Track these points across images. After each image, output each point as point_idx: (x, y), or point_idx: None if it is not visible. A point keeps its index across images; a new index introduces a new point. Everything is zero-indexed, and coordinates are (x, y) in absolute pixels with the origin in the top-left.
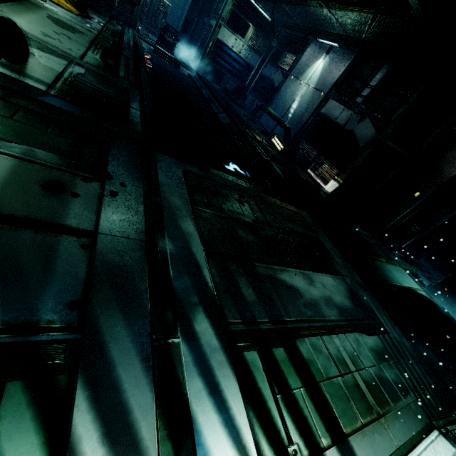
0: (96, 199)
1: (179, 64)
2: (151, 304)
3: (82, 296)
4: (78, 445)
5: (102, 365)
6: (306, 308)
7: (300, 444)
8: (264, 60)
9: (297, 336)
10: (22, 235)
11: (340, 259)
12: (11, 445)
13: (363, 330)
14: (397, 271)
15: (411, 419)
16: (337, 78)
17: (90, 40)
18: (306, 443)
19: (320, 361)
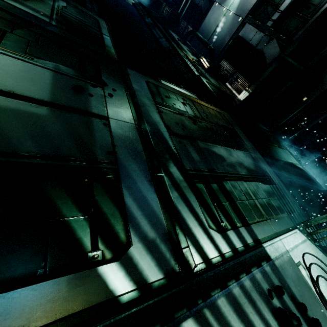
0: (102, 98)
1: None
2: (146, 157)
3: (112, 149)
4: (129, 209)
5: (130, 181)
6: (228, 167)
7: (227, 224)
8: None
9: (223, 180)
10: (73, 116)
11: (248, 143)
12: (104, 205)
13: (260, 181)
14: (284, 153)
15: (284, 223)
16: (253, 4)
17: None
18: (230, 224)
19: (236, 192)
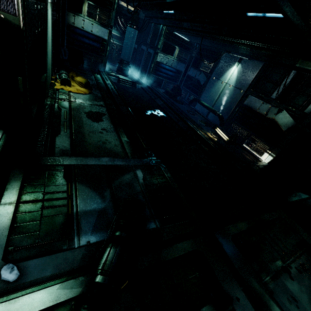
0: None
1: (135, 84)
2: None
3: None
4: None
5: None
6: None
7: None
8: (188, 66)
9: None
10: None
11: None
12: None
13: None
14: None
15: None
16: (251, 80)
17: (110, 119)
18: None
19: None
